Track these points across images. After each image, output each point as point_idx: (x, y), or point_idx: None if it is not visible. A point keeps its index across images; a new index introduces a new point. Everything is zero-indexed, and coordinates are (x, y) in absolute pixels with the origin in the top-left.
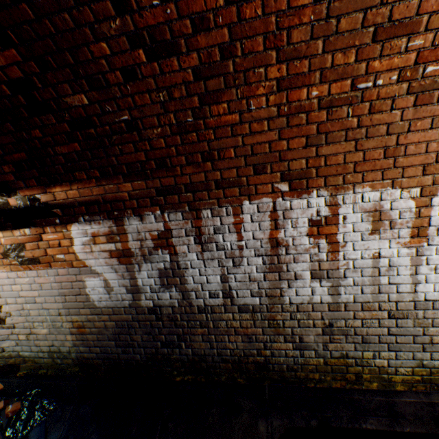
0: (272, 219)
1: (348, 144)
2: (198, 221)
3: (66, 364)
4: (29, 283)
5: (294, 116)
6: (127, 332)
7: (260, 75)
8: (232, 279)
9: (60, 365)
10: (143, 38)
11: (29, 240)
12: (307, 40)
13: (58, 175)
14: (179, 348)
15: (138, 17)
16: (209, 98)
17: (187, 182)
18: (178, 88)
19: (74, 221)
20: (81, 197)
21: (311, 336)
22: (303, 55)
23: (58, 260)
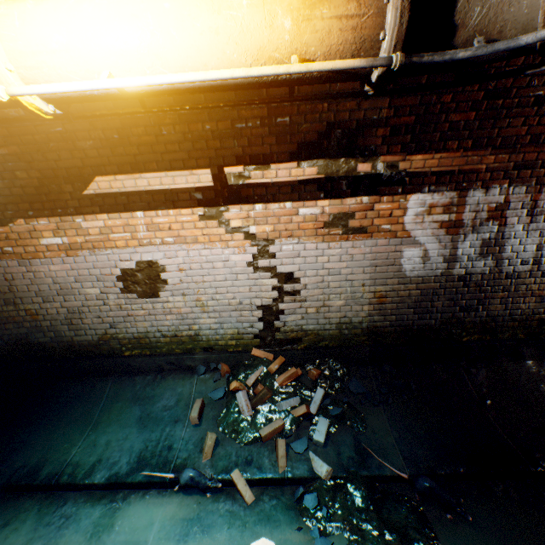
0: None
1: None
2: (537, 196)
3: (352, 335)
4: (338, 255)
5: None
6: (429, 299)
7: None
8: None
9: (345, 336)
10: None
11: (361, 209)
12: None
13: (429, 143)
14: (474, 312)
15: None
16: None
17: None
18: None
19: (416, 192)
20: (437, 168)
21: None
22: None
23: (381, 231)
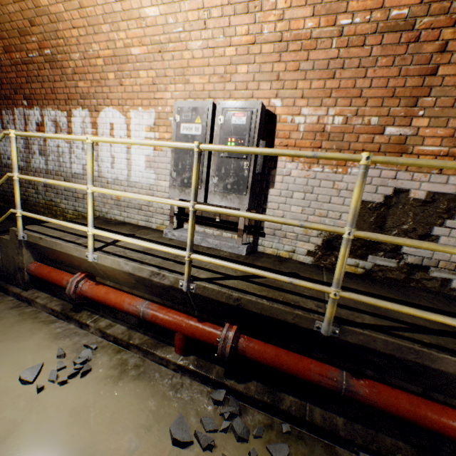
0: (25, 120)
1: (40, 84)
2: (2, 117)
3: None
4: None
5: (18, 67)
6: None
7: None
8: None
9: None
10: None
11: None
12: (1, 32)
13: None
14: None
15: None
16: None
17: None
18: None
19: None
20: None
21: (41, 187)
22: (5, 38)
23: None
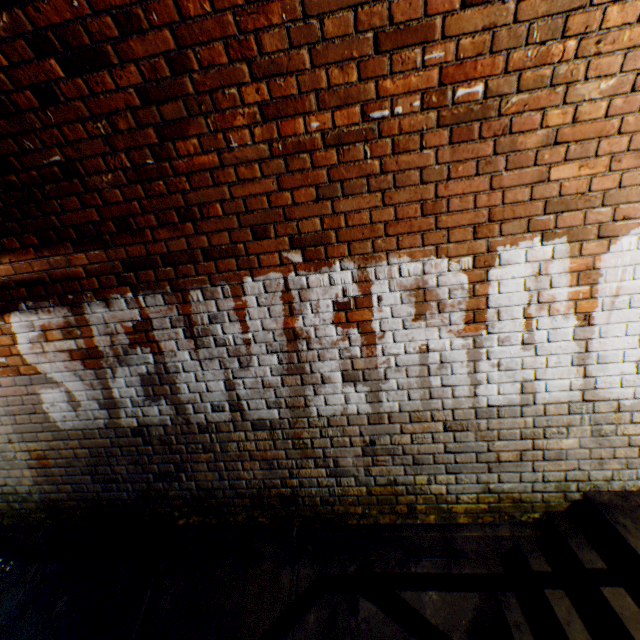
0: (286, 301)
1: (373, 196)
2: (187, 307)
3: (27, 509)
4: None
5: (294, 158)
6: (107, 462)
7: (234, 98)
8: (240, 386)
9: (19, 512)
10: (51, 42)
11: None
12: (286, 48)
13: None
14: (179, 482)
15: (34, 11)
16: (170, 131)
17: (164, 251)
18: (122, 115)
19: (13, 310)
20: (19, 275)
21: (349, 458)
22: (287, 71)
23: None
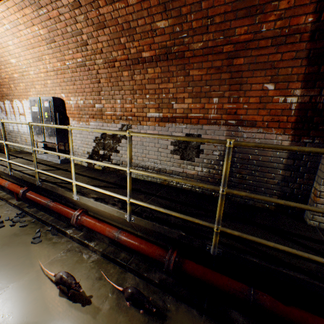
0: None
1: None
2: None
3: None
4: None
5: None
6: None
7: None
8: None
9: None
10: None
11: None
12: None
13: None
14: None
15: None
16: None
17: None
18: None
19: None
20: None
21: (1, 138)
22: None
23: None
